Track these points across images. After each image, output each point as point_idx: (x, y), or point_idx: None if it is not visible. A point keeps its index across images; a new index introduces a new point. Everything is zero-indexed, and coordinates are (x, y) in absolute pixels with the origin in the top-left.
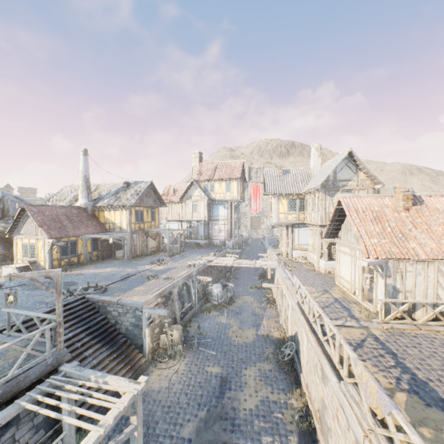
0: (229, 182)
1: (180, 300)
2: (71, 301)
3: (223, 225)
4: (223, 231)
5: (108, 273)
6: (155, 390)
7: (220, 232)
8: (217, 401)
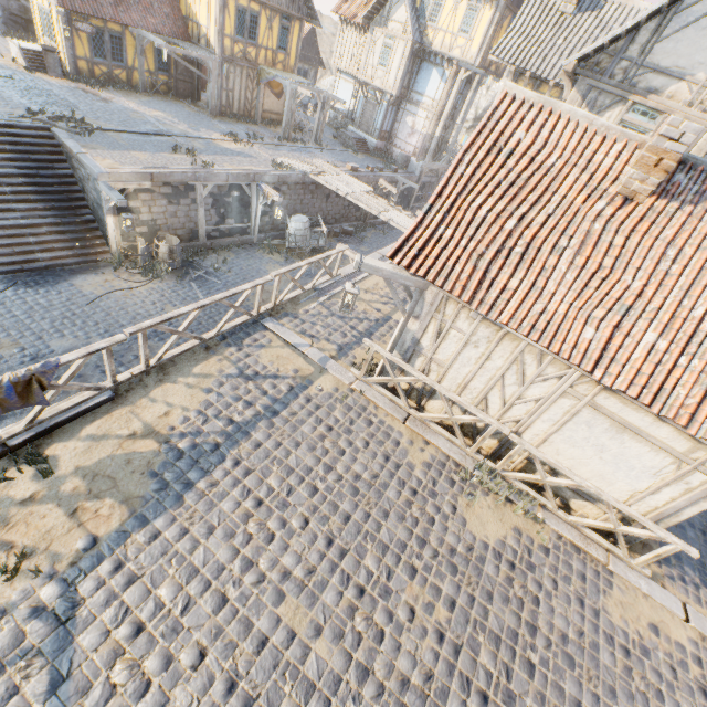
0: (477, 6)
1: (217, 210)
2: (21, 125)
3: (423, 122)
4: (418, 135)
5: (142, 118)
6: (81, 292)
7: (411, 135)
8: (130, 341)
